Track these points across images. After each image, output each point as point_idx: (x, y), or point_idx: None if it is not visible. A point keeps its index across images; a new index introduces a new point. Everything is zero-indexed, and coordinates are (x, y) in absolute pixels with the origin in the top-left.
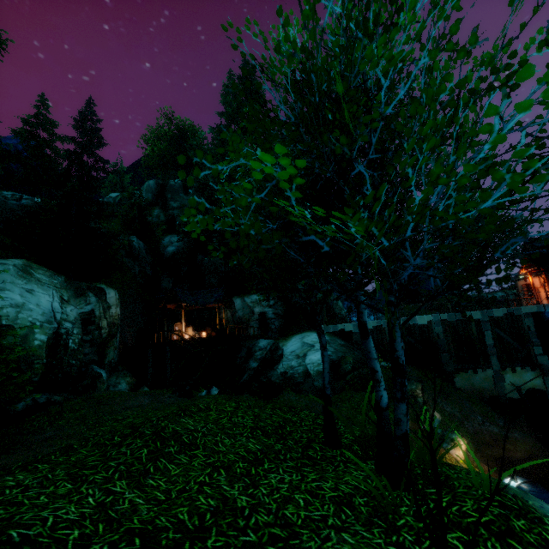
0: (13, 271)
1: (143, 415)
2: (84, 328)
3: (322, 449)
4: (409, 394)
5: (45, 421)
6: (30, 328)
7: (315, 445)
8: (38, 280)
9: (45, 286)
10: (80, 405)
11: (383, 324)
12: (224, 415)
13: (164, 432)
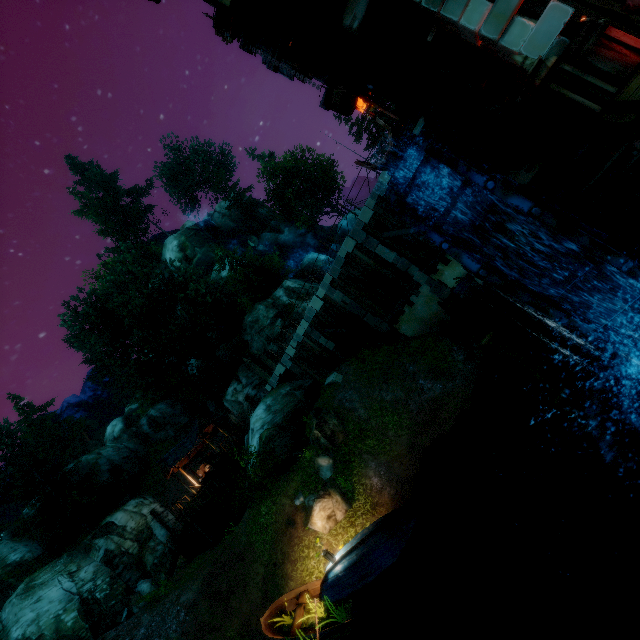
0: (17, 601)
1: None
2: (112, 566)
3: None
4: (314, 439)
5: None
6: (57, 621)
7: None
8: (41, 584)
9: (49, 582)
10: None
11: (298, 340)
12: None
13: None
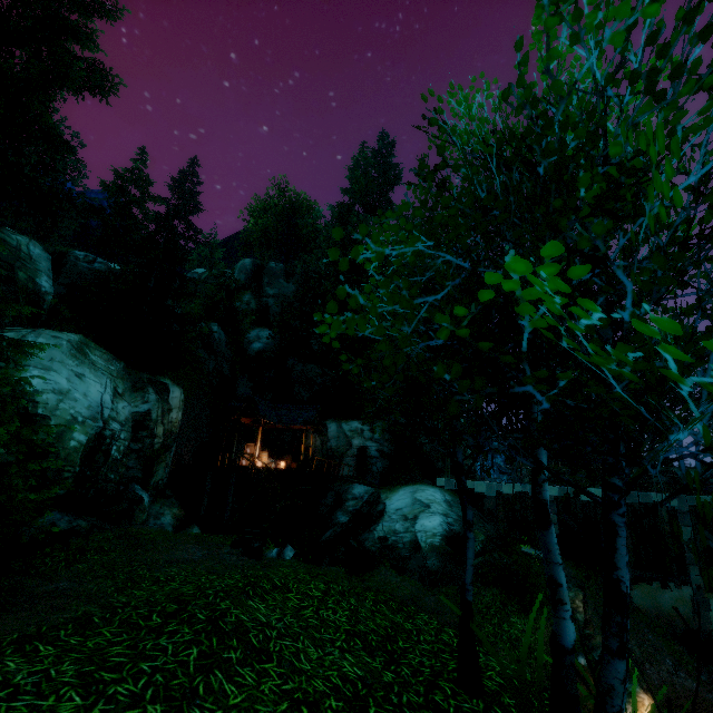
0: (65, 348)
1: (194, 580)
2: (134, 433)
3: (455, 695)
4: None
5: (61, 560)
6: (69, 424)
7: (443, 684)
8: (92, 362)
9: (98, 371)
10: (110, 543)
11: (529, 491)
12: (308, 603)
13: (224, 621)
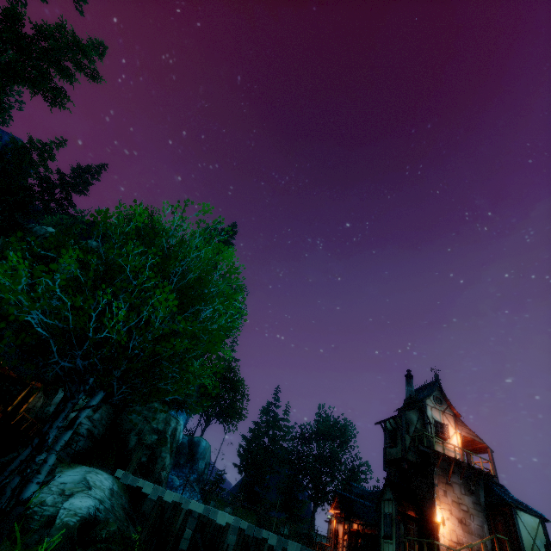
0: None
1: None
2: None
3: None
4: None
5: None
6: None
7: None
8: None
9: None
10: None
11: (183, 503)
12: None
13: None
